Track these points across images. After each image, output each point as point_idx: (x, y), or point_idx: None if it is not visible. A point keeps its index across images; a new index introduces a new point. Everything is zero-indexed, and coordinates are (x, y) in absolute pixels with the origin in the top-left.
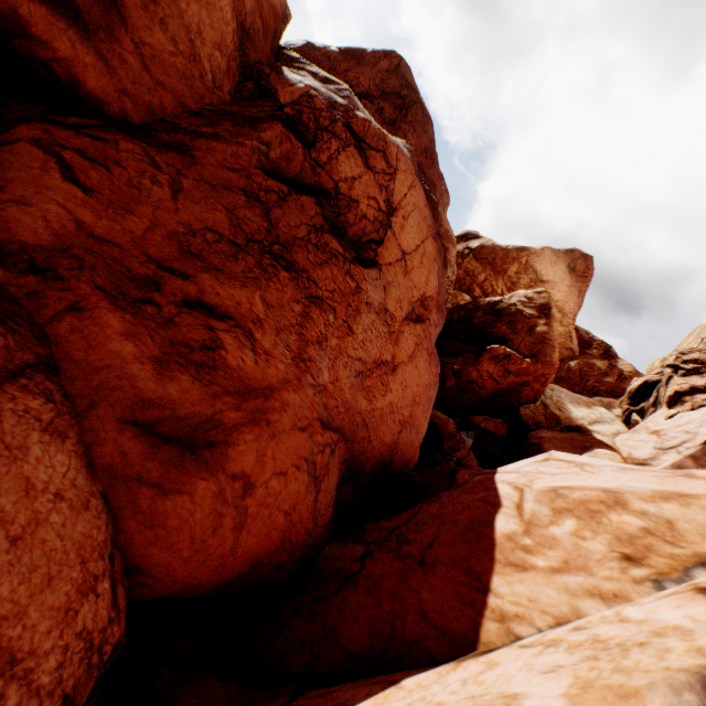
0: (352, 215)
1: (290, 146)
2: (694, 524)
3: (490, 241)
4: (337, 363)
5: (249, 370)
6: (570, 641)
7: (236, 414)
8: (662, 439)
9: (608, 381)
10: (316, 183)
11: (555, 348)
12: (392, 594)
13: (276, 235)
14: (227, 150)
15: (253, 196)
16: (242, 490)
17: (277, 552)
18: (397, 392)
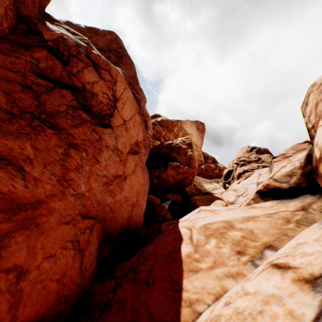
0: (94, 101)
1: (53, 62)
2: (260, 229)
3: (165, 117)
4: (90, 179)
5: (19, 192)
6: (226, 315)
7: (7, 225)
8: (237, 192)
9: (216, 172)
10: (71, 83)
11: (196, 160)
12: (132, 308)
13: (43, 109)
14: (7, 59)
15: (27, 87)
16: (16, 278)
17: (55, 307)
18: (128, 190)
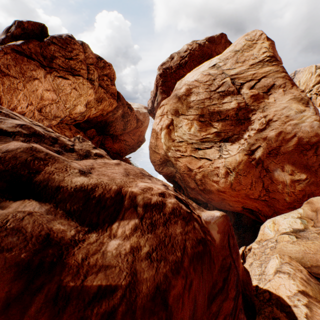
0: None
1: None
2: None
3: None
4: None
5: None
6: None
7: None
8: None
9: None
10: None
11: None
12: None
13: None
14: None
15: None
16: None
17: None
18: None
